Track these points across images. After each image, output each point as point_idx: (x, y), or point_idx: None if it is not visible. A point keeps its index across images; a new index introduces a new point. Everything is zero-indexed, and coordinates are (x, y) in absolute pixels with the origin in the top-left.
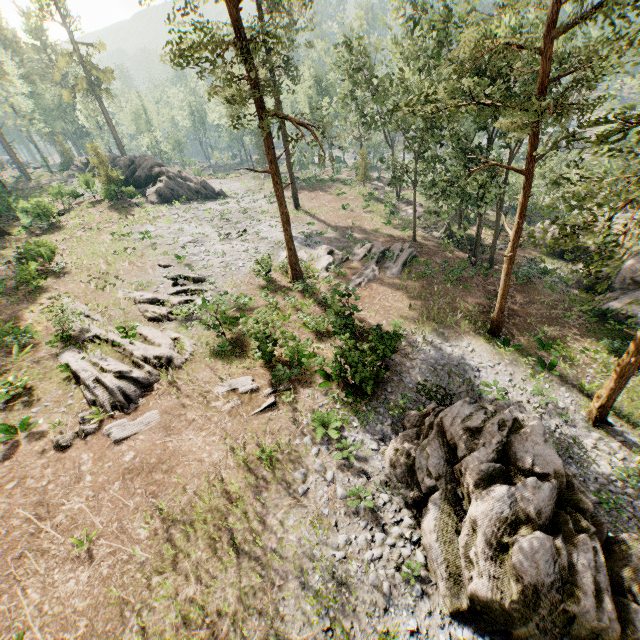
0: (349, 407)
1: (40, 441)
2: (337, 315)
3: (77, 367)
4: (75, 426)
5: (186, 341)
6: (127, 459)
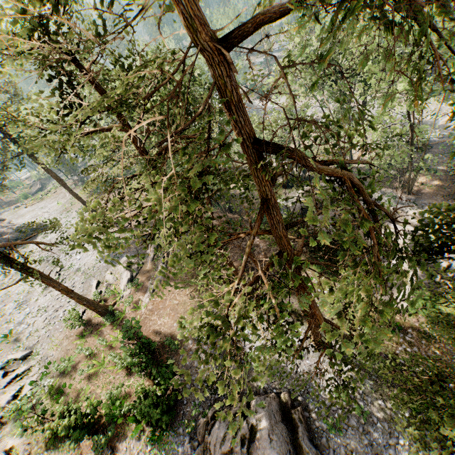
0: (157, 443)
1: None
2: (131, 356)
3: None
4: None
5: (20, 446)
6: None
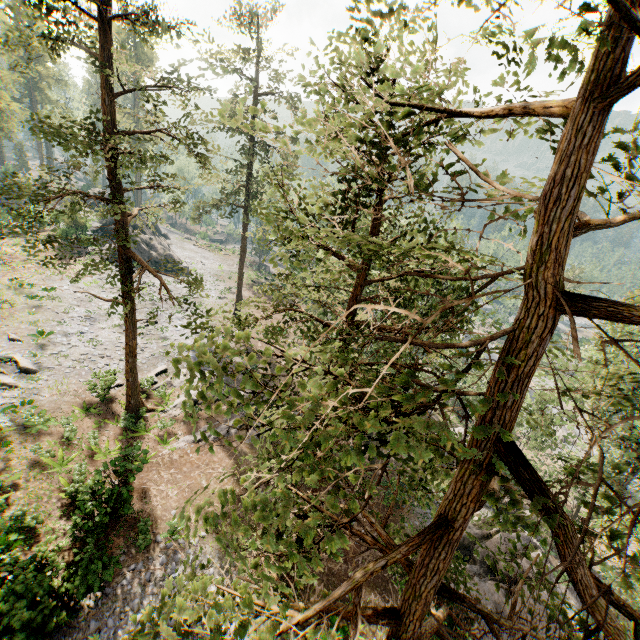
0: None
1: None
2: (93, 495)
3: None
4: None
5: None
6: None
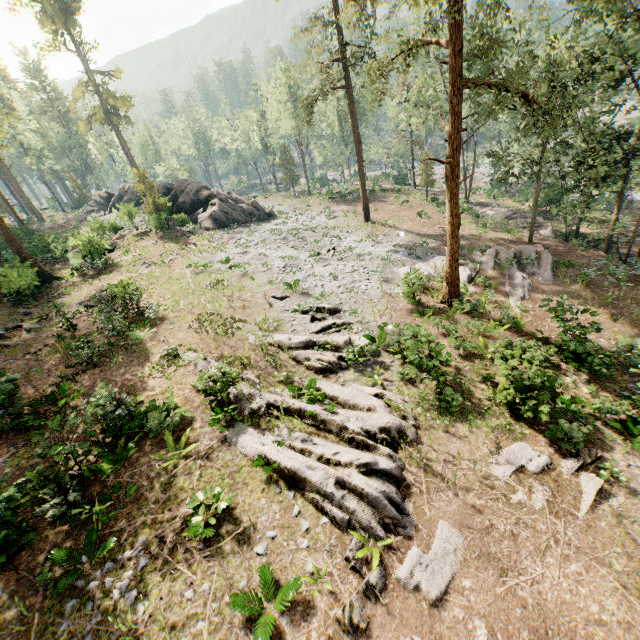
0: None
1: (310, 618)
2: (580, 339)
3: (295, 463)
4: (345, 575)
5: (394, 398)
6: (482, 638)
